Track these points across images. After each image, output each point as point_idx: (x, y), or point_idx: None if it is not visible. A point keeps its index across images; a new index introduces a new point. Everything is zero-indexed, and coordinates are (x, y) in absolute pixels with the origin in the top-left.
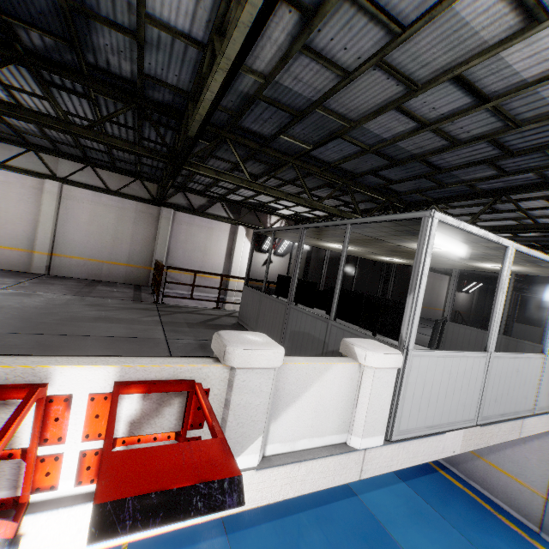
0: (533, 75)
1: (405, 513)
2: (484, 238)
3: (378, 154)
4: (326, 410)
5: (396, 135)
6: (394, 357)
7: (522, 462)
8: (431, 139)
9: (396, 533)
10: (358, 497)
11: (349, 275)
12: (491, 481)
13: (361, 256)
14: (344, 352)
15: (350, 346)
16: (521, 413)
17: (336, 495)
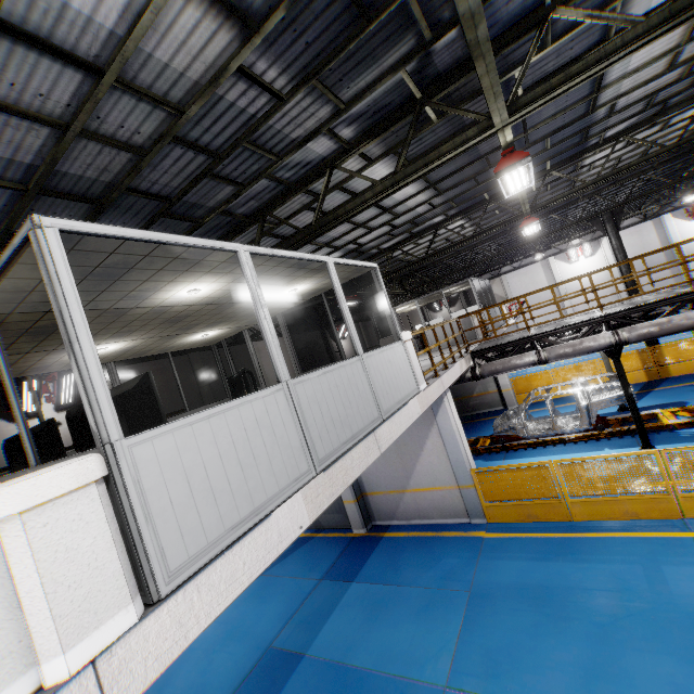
0: (115, 23)
1: (362, 620)
2: (190, 247)
3: (54, 194)
4: None
5: (43, 154)
6: (66, 471)
7: (431, 469)
8: (104, 152)
9: (359, 658)
10: (307, 654)
11: (203, 382)
12: (423, 507)
13: (171, 350)
14: None
15: None
16: (370, 426)
17: (278, 683)
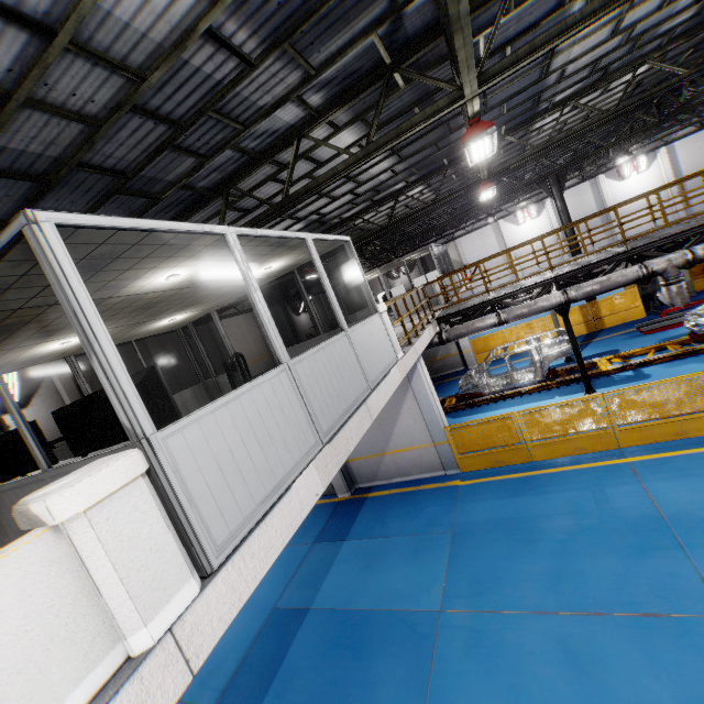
0: None
1: (359, 571)
2: (181, 233)
3: None
4: (21, 667)
5: None
6: (115, 468)
7: (408, 430)
8: (52, 124)
9: (361, 602)
10: (312, 608)
11: (164, 368)
12: (402, 466)
13: (134, 338)
14: (28, 527)
15: (26, 511)
16: (361, 397)
17: (289, 636)
